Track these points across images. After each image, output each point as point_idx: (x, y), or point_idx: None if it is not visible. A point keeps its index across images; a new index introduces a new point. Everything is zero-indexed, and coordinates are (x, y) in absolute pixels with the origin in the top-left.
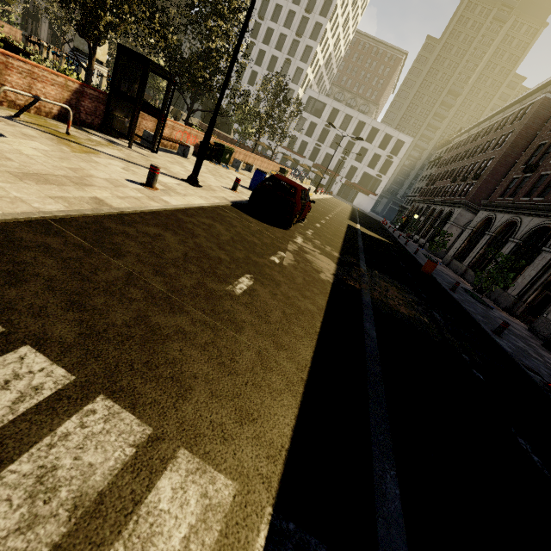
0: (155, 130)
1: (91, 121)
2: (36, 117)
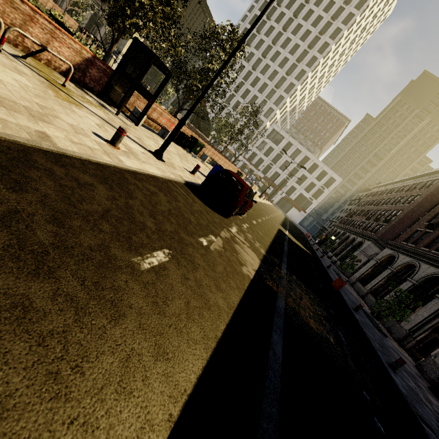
0: (143, 109)
1: (93, 86)
2: (44, 66)
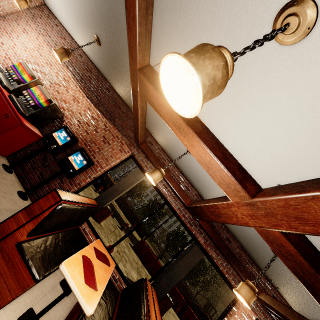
0: None
1: None
2: None
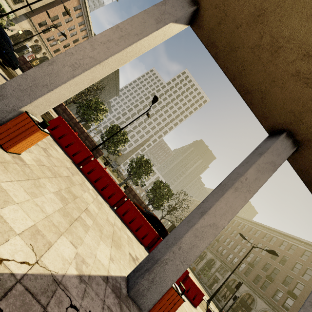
0: None
1: None
2: None
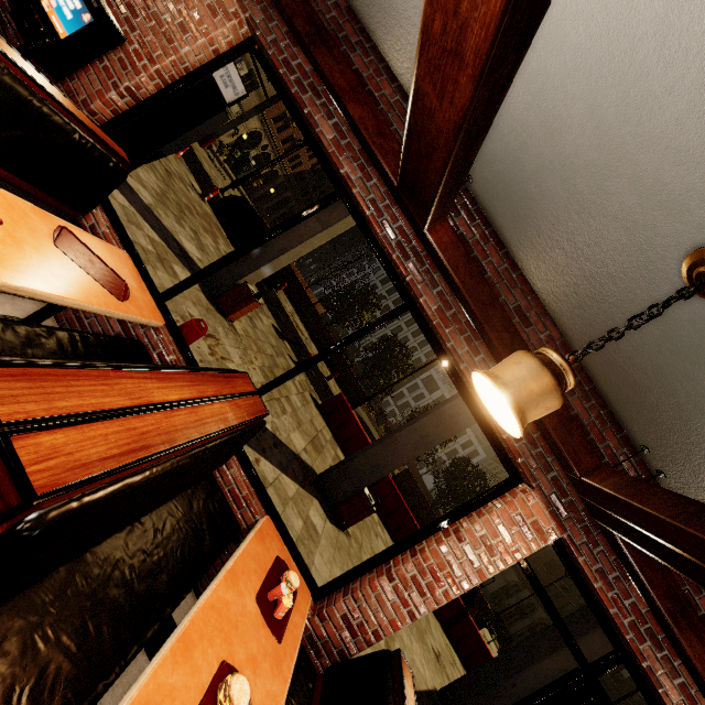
0: None
1: None
2: None
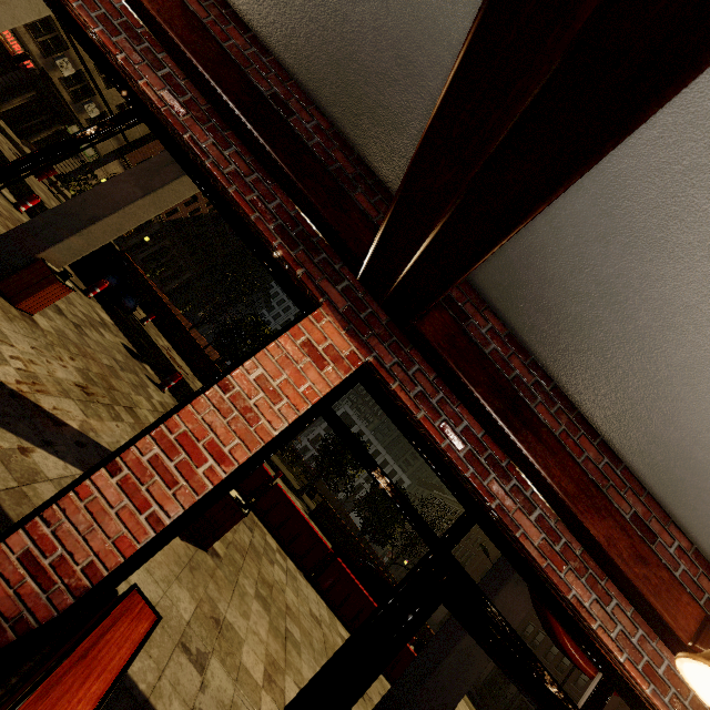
0: None
1: None
2: None
